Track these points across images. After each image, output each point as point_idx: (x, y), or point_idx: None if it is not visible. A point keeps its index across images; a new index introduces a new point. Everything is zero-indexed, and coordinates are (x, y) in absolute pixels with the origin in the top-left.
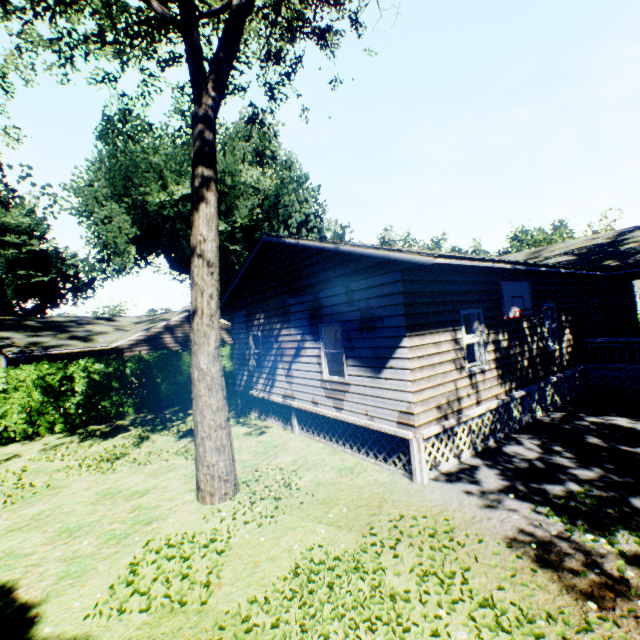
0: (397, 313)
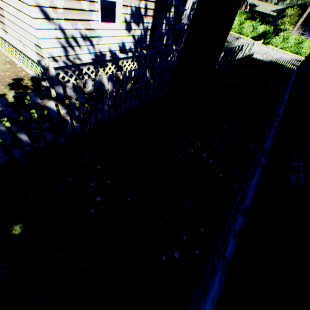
0: None
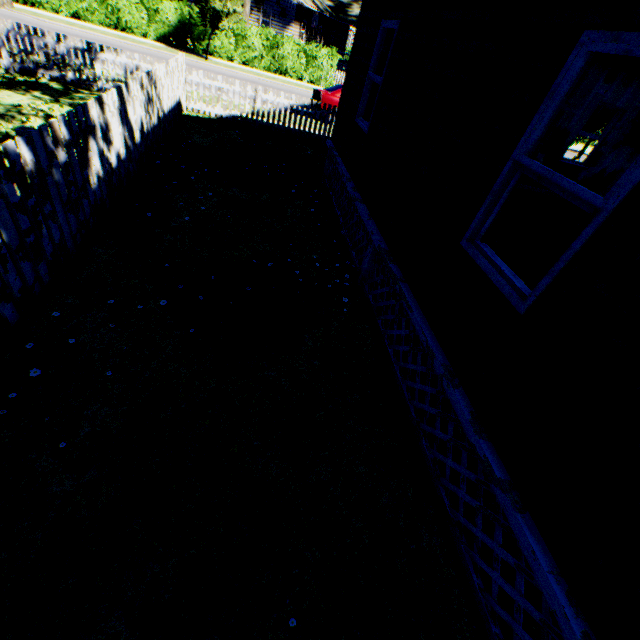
0: (293, 16)
